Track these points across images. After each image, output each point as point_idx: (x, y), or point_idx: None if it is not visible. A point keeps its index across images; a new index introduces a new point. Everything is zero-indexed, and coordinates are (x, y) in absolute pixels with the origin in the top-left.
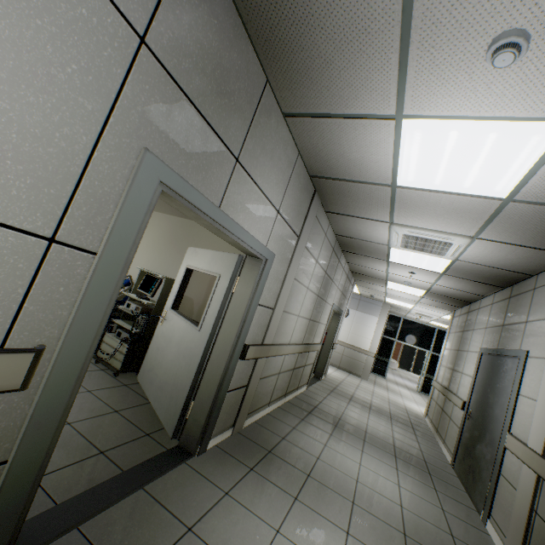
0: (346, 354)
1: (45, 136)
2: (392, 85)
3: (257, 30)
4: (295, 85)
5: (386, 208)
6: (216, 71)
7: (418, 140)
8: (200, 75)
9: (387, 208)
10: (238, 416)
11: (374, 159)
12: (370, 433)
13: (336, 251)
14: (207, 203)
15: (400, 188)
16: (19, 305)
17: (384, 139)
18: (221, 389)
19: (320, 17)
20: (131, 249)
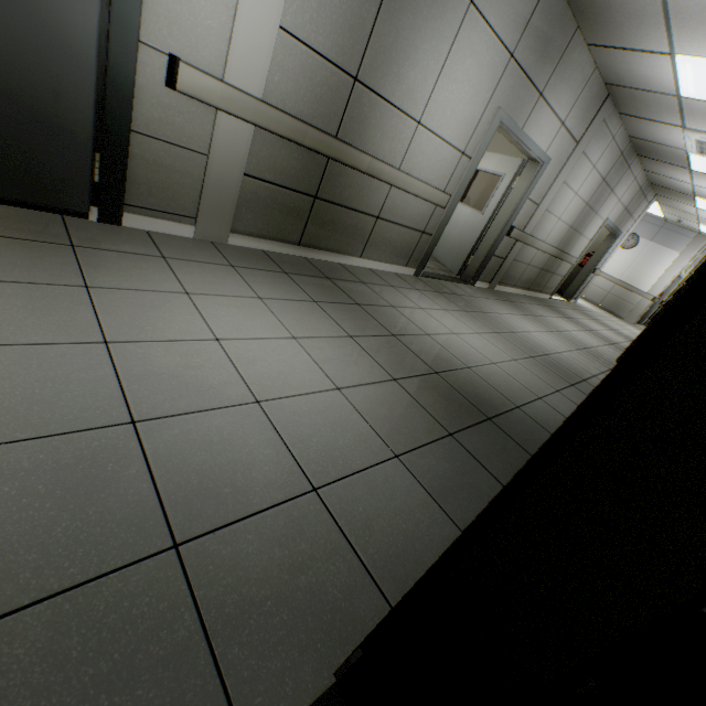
0: (613, 293)
1: (473, 114)
2: (664, 39)
3: (576, 8)
4: (597, 32)
5: (675, 114)
6: (542, 46)
7: (689, 69)
8: (532, 55)
9: (677, 114)
10: (494, 278)
11: (658, 77)
12: (598, 332)
13: (626, 156)
14: (516, 129)
15: (684, 99)
16: (450, 178)
17: (664, 65)
18: (491, 251)
19: (616, 9)
20: (481, 157)
